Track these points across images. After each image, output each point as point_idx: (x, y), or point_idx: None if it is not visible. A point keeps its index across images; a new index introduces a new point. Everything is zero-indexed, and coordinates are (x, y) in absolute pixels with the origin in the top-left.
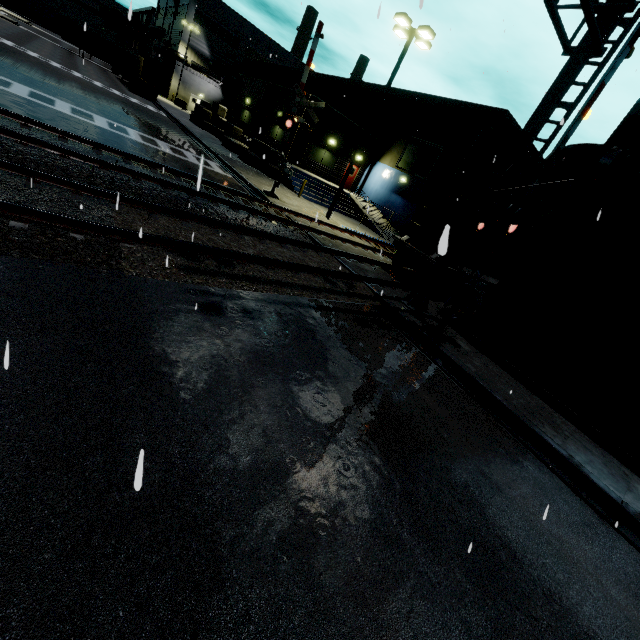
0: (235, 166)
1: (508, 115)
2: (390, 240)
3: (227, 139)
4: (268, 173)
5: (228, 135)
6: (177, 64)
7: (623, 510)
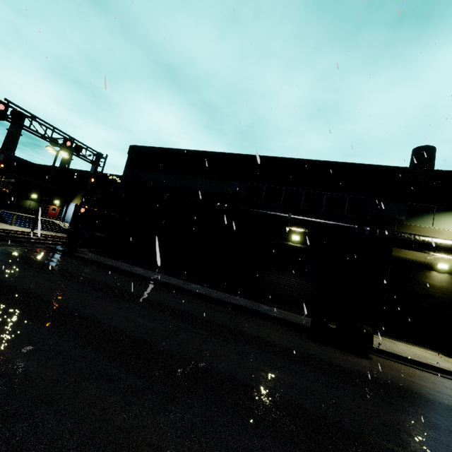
0: None
1: None
2: None
3: None
4: None
5: None
6: None
7: (119, 268)
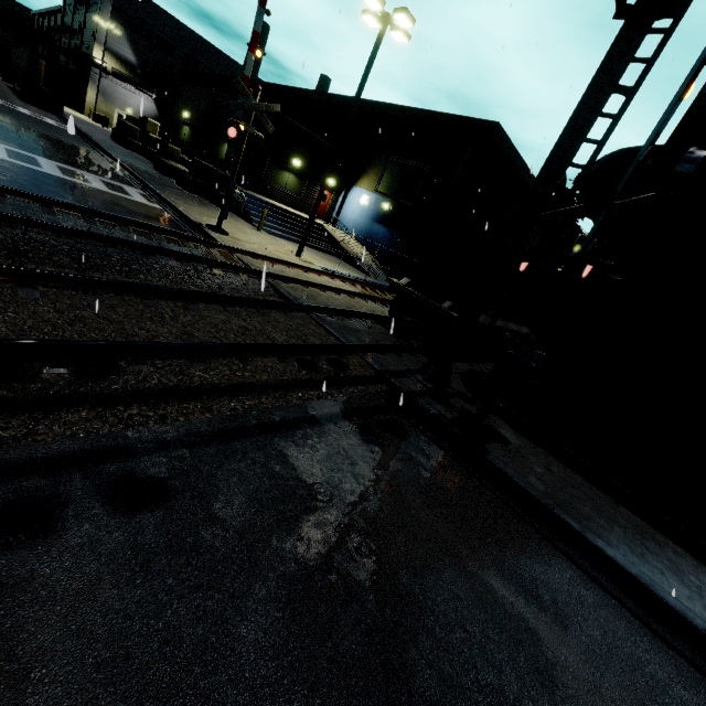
0: (167, 193)
1: (499, 128)
2: (378, 278)
3: (159, 160)
4: (216, 202)
5: (162, 156)
6: (93, 71)
7: None
